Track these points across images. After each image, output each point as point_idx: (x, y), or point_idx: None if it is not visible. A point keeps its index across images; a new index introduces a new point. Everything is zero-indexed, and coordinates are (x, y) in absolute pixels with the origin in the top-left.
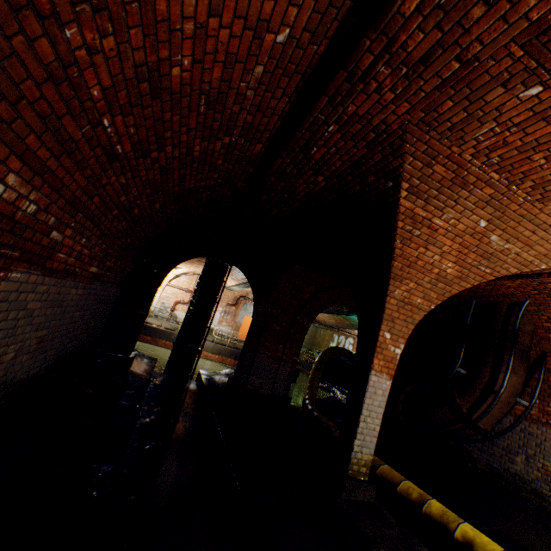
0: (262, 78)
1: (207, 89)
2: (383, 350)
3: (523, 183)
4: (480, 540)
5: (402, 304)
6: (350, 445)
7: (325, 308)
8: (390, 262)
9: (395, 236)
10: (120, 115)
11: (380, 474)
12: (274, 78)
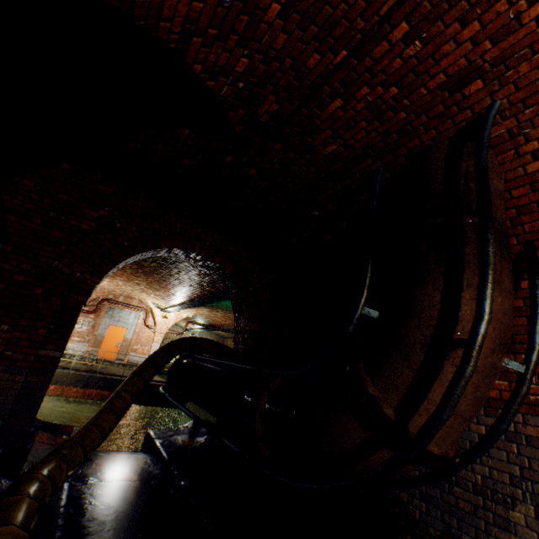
0: None
1: None
2: None
3: None
4: None
5: None
6: None
7: (137, 253)
8: None
9: None
10: None
11: None
12: None
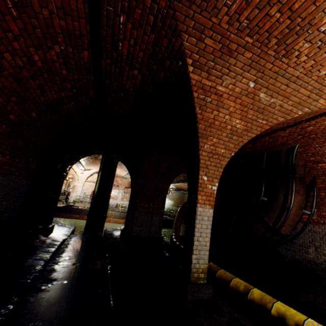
0: None
1: None
2: (204, 189)
3: (270, 42)
4: (290, 313)
5: (211, 155)
6: (190, 259)
7: (177, 176)
8: (196, 125)
9: (194, 104)
10: None
11: (218, 277)
12: None
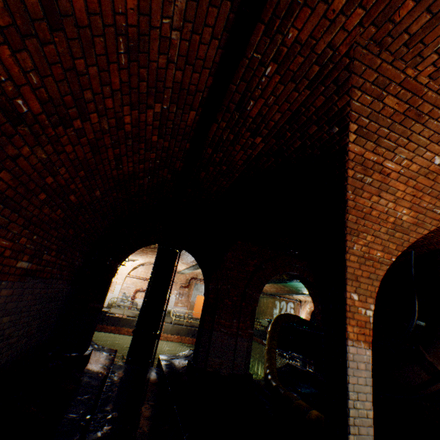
0: (186, 10)
1: (124, 25)
2: (354, 314)
3: None
4: None
5: (363, 260)
6: None
7: (271, 278)
8: (344, 215)
9: (346, 186)
10: (4, 45)
11: None
12: (200, 10)
